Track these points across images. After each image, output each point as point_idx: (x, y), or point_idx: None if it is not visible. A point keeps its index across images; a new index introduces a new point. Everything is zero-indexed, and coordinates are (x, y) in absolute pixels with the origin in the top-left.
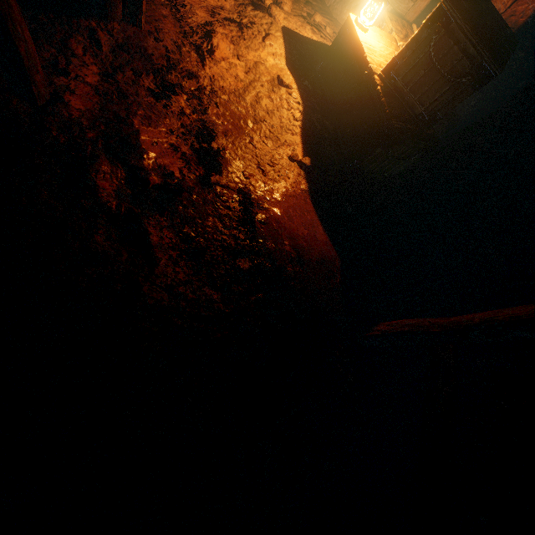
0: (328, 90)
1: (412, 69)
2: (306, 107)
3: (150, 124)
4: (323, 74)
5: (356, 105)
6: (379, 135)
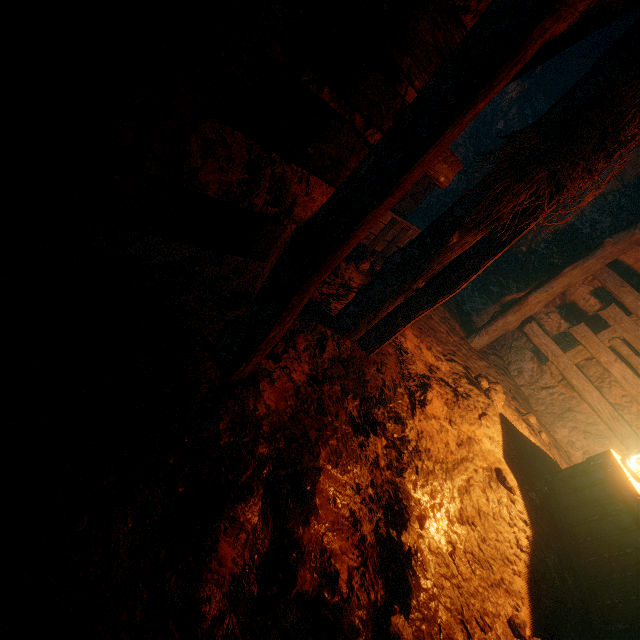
0: (565, 521)
1: None
2: (536, 533)
3: (337, 463)
4: (552, 492)
5: (638, 588)
6: None
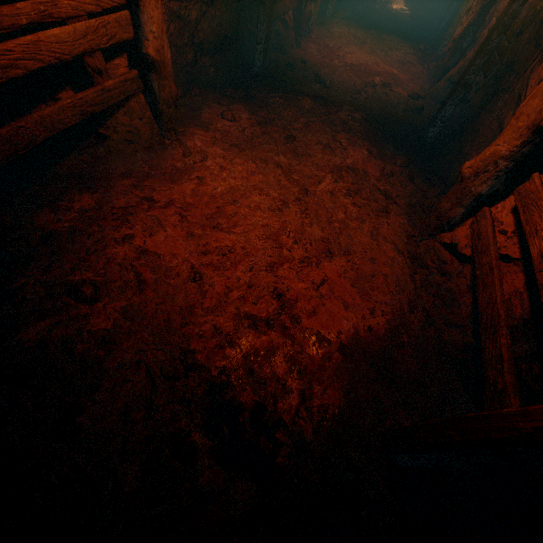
0: None
1: None
2: None
3: None
4: None
5: None
6: None
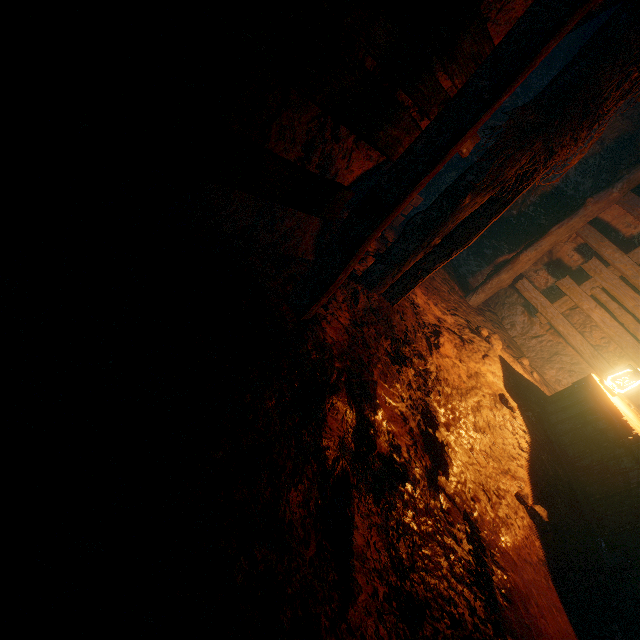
0: (555, 432)
1: None
2: (533, 439)
3: (385, 380)
4: (544, 413)
5: (612, 468)
6: None
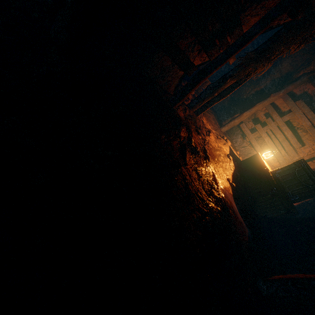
0: (243, 170)
1: (286, 175)
2: (235, 168)
3: (194, 133)
4: (241, 165)
5: (257, 178)
6: (270, 190)
